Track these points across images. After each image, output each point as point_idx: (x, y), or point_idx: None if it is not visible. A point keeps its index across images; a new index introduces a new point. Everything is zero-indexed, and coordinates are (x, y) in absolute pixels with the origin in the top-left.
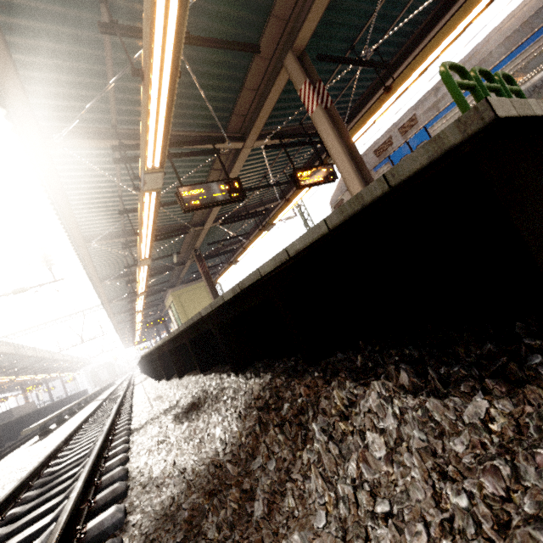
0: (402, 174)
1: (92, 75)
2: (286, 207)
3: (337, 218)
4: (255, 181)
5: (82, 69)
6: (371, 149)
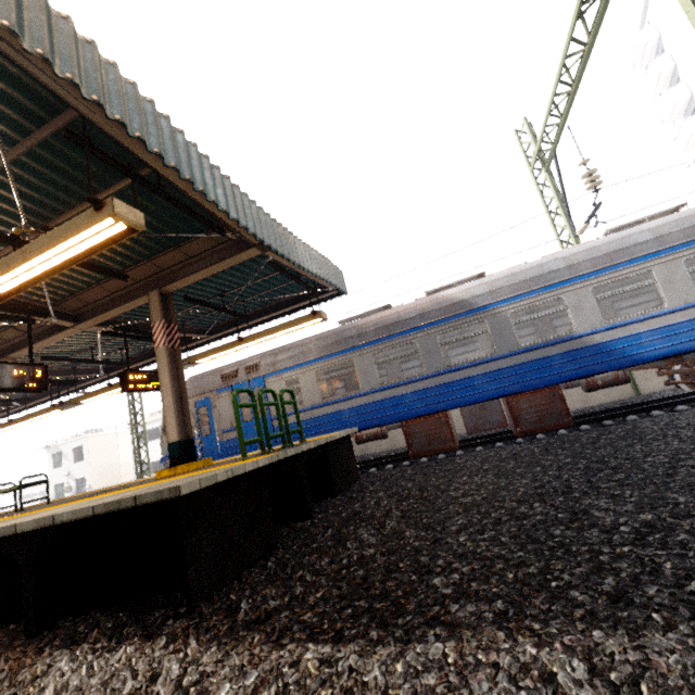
0: (143, 501)
1: None
2: (106, 392)
3: (102, 509)
4: (76, 348)
5: None
6: (220, 371)
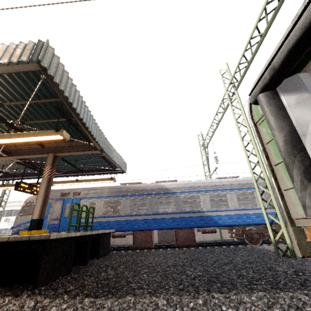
0: (33, 238)
1: None
2: None
3: (12, 239)
4: None
5: None
6: (61, 191)
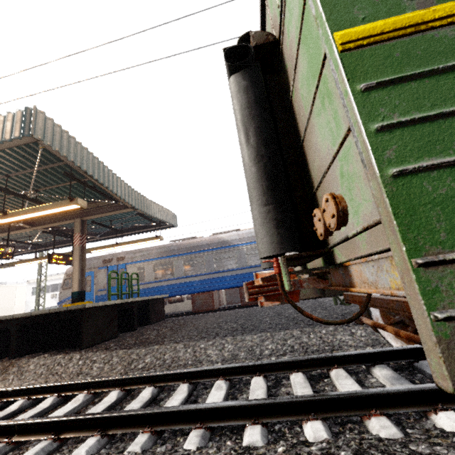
0: (70, 308)
1: None
2: (33, 261)
3: (53, 311)
4: (20, 235)
5: None
6: (102, 258)
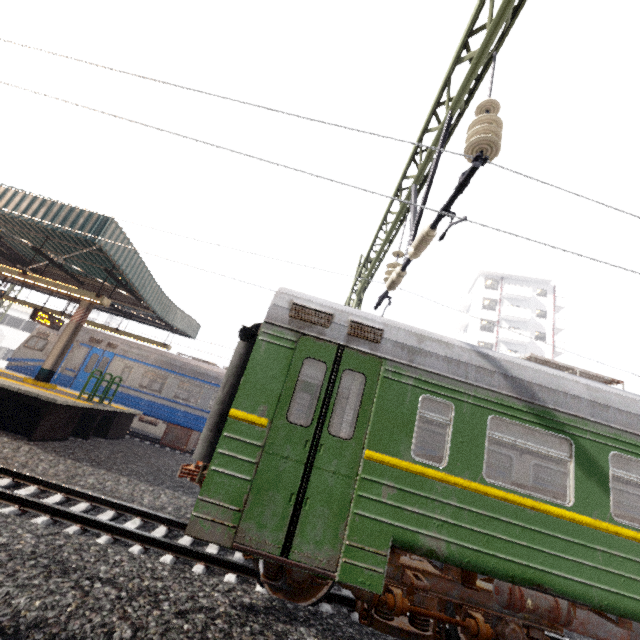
0: (41, 397)
1: (6, 218)
2: (9, 300)
3: (22, 392)
4: None
5: (5, 216)
6: (92, 334)
